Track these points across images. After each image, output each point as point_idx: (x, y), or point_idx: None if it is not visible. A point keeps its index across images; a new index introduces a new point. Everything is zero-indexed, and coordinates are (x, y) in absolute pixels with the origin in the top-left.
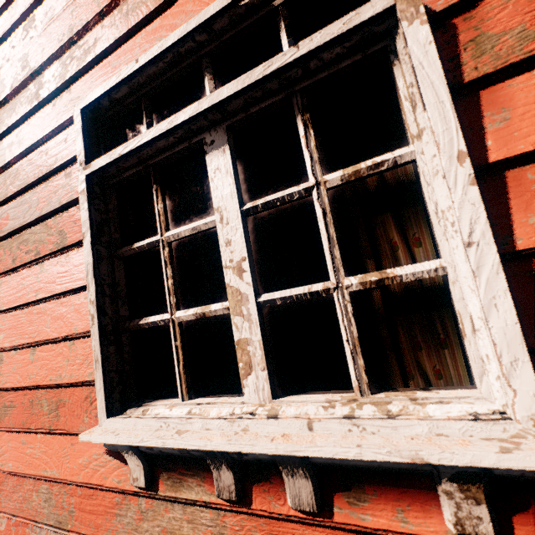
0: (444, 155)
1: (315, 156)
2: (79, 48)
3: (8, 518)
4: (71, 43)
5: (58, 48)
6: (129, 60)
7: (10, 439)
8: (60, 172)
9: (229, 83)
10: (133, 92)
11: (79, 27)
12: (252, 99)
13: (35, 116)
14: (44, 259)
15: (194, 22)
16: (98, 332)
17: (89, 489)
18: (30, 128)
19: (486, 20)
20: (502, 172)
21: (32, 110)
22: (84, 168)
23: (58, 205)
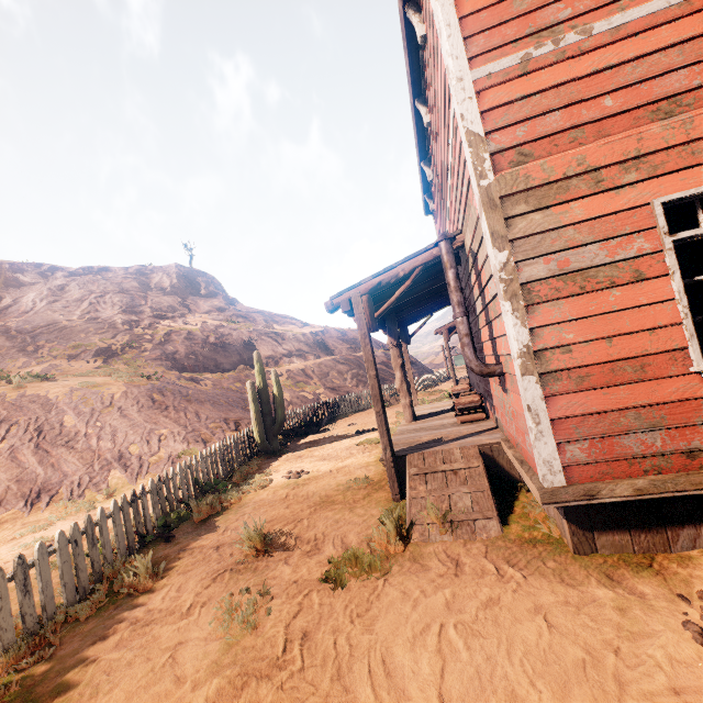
0: None
1: None
2: (644, 164)
3: (590, 440)
4: (634, 158)
5: (622, 160)
6: (697, 180)
7: (587, 395)
8: (628, 236)
9: None
10: (695, 197)
11: (647, 151)
12: None
13: (593, 198)
14: (616, 287)
15: None
16: (691, 321)
17: (676, 403)
18: (590, 205)
19: None
20: None
21: (592, 194)
22: (669, 236)
23: (633, 255)
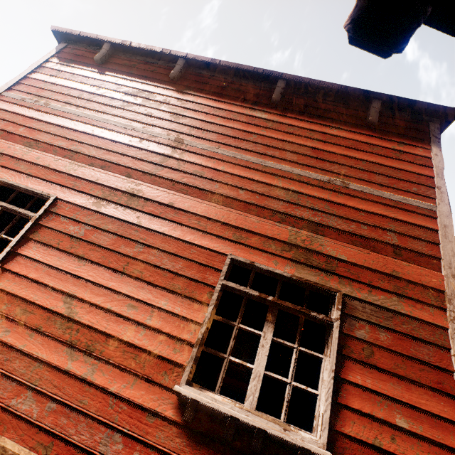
0: (10, 245)
1: (7, 230)
2: (0, 157)
3: None
4: (0, 153)
5: None
6: (3, 174)
7: None
8: None
9: (6, 203)
10: None
11: (5, 153)
12: (9, 209)
13: None
14: None
15: (17, 184)
16: None
17: None
18: None
19: (41, 230)
20: (16, 254)
21: None
22: None
23: None
